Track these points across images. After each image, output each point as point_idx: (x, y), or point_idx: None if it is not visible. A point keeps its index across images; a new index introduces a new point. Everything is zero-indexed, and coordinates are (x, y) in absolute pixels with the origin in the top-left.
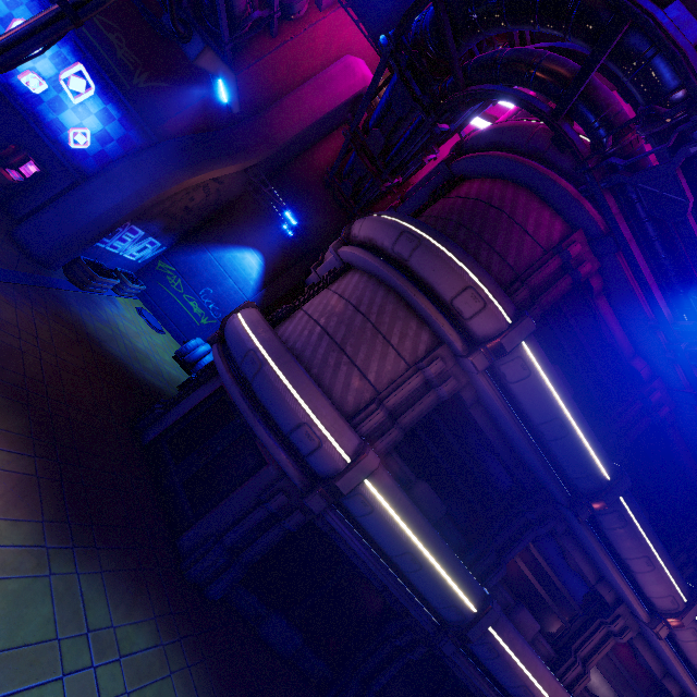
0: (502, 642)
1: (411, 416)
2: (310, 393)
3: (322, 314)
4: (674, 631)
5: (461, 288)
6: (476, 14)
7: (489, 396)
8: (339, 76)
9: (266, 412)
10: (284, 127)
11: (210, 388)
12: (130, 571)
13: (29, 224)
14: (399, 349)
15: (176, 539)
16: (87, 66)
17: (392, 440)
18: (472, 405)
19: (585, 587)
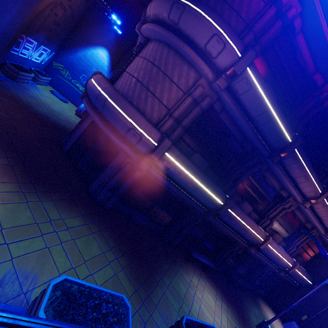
0: (234, 214)
1: (187, 121)
2: (132, 113)
3: (135, 71)
4: (313, 205)
5: (210, 36)
6: None
7: (228, 105)
8: None
9: (113, 126)
10: None
11: (88, 121)
12: (66, 200)
13: None
14: (178, 84)
15: (88, 188)
16: None
17: (178, 134)
18: (220, 112)
19: (274, 192)
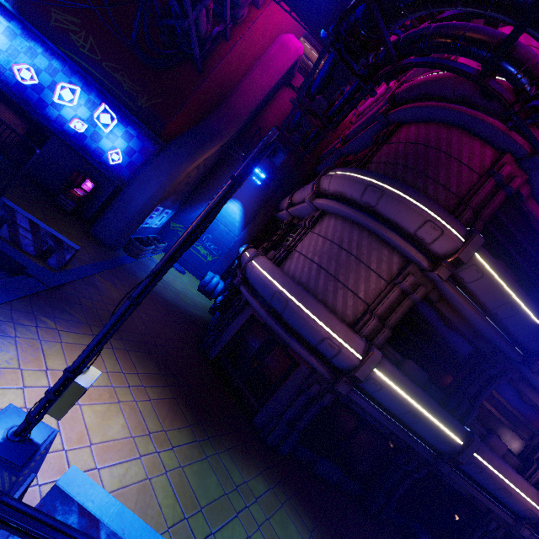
0: (484, 461)
1: (394, 318)
2: (325, 316)
3: (314, 253)
4: None
5: (421, 222)
6: (403, 6)
7: (452, 295)
8: (277, 55)
9: (295, 332)
10: (244, 107)
11: (245, 316)
12: (238, 446)
13: (99, 225)
14: (378, 271)
15: (251, 420)
16: (108, 104)
17: (384, 337)
18: (437, 301)
19: (538, 415)
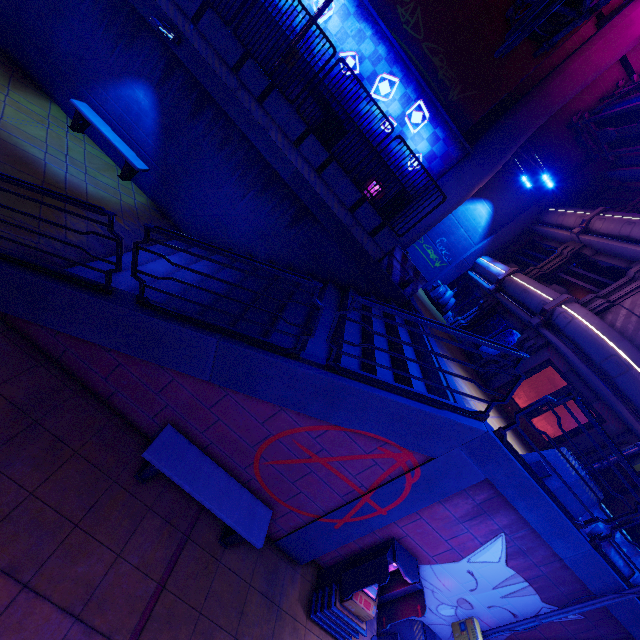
0: None
1: None
2: None
3: None
4: None
5: None
6: None
7: None
8: (639, 18)
9: (623, 396)
10: (564, 95)
11: (538, 359)
12: None
13: None
14: None
15: None
16: (424, 99)
17: None
18: None
19: None
